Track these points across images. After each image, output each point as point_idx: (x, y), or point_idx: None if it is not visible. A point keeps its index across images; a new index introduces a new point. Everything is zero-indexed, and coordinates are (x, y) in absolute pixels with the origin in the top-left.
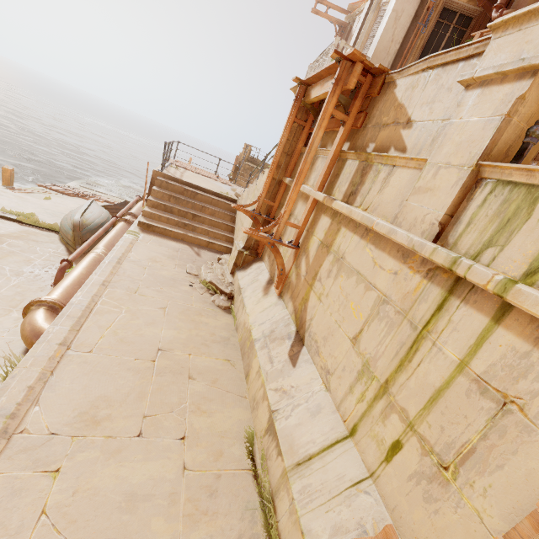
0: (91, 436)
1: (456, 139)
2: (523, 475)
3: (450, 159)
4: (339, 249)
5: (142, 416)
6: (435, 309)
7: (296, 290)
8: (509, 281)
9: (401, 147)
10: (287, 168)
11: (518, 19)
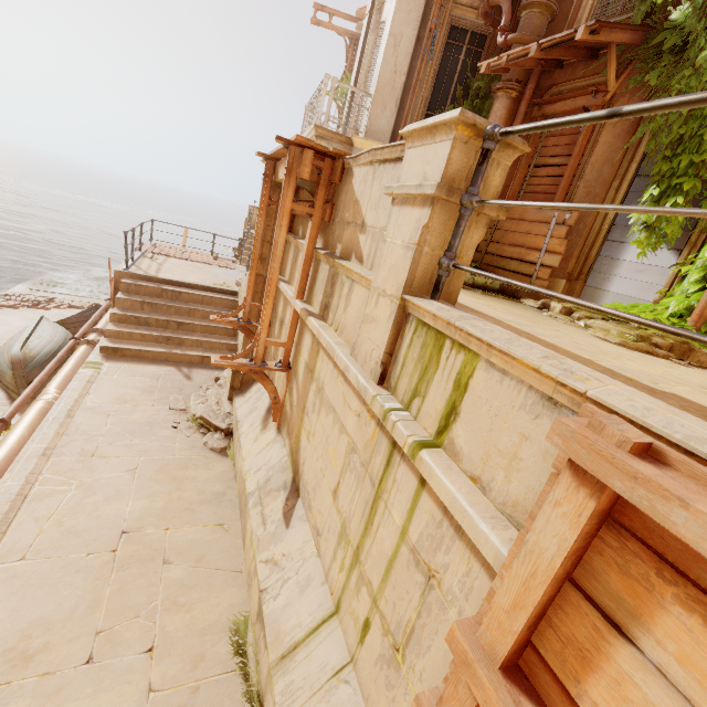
0: (19, 680)
1: (388, 263)
2: (442, 657)
3: (385, 286)
4: (320, 377)
5: (94, 633)
6: (386, 464)
7: (291, 425)
8: (416, 446)
9: (359, 256)
10: None
11: (419, 133)
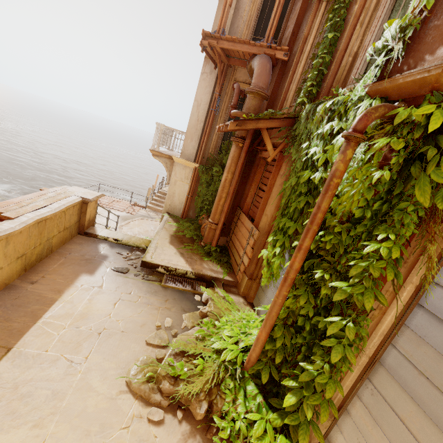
0: None
1: None
2: None
3: None
4: None
5: None
6: None
7: None
8: None
9: None
10: None
11: None
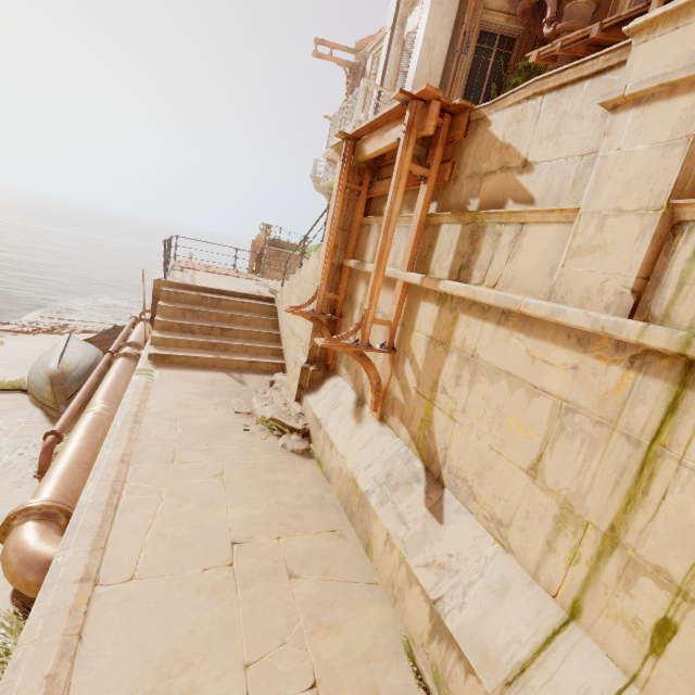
0: None
1: (619, 176)
2: None
3: (619, 204)
4: (465, 345)
5: (242, 667)
6: (665, 412)
7: (408, 410)
8: None
9: (524, 198)
10: (347, 248)
11: (670, 16)
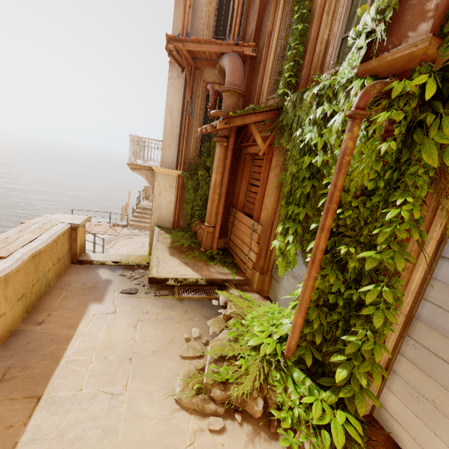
0: None
1: None
2: None
3: None
4: None
5: None
6: None
7: None
8: None
9: None
10: None
11: None
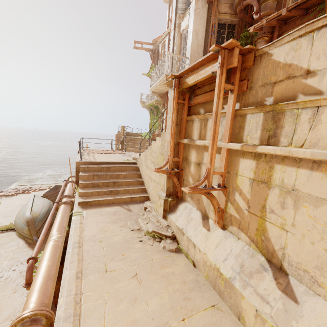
0: None
1: None
2: None
3: None
4: (284, 183)
5: None
6: None
7: (244, 223)
8: None
9: (313, 92)
10: (181, 133)
11: None
